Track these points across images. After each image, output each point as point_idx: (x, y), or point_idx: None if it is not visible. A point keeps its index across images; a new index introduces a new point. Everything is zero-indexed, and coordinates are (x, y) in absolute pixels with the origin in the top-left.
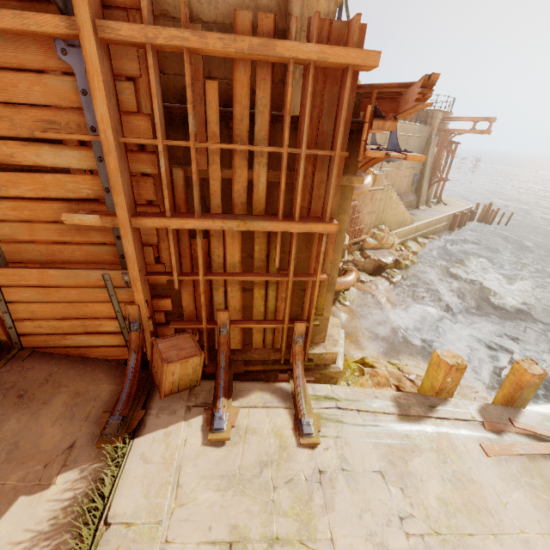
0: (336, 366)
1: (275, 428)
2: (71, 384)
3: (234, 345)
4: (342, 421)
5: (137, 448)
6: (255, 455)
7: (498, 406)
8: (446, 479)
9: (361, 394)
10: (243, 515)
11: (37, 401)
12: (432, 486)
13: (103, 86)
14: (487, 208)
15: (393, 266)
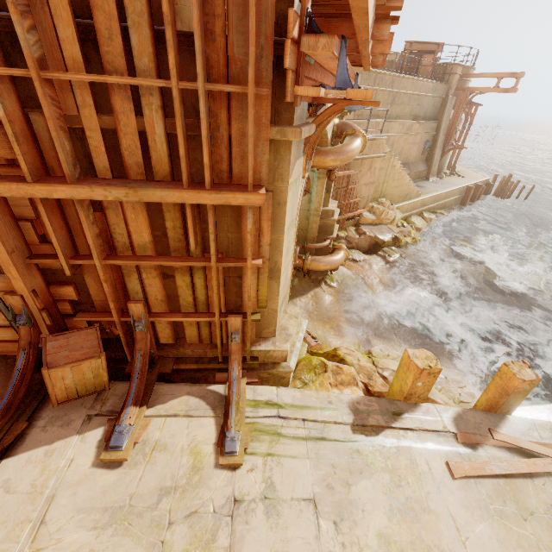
0: (287, 365)
1: (193, 443)
2: None
3: (164, 339)
4: (280, 433)
5: (2, 472)
6: (157, 479)
7: (478, 413)
8: (395, 509)
9: (312, 398)
10: None
11: None
12: (375, 519)
13: None
14: (506, 180)
15: (391, 244)
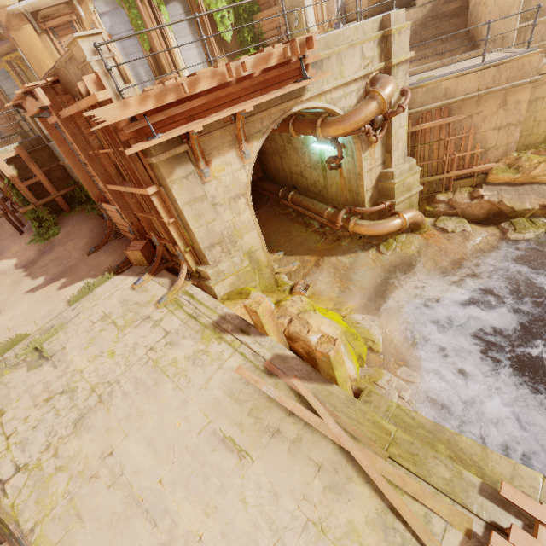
0: (210, 282)
1: (155, 294)
2: (121, 251)
3: (175, 253)
4: (182, 307)
5: (115, 278)
6: (139, 299)
7: (305, 366)
8: (191, 357)
9: (210, 302)
10: (116, 311)
11: (111, 254)
12: (180, 353)
13: (70, 136)
14: None
15: (541, 214)
